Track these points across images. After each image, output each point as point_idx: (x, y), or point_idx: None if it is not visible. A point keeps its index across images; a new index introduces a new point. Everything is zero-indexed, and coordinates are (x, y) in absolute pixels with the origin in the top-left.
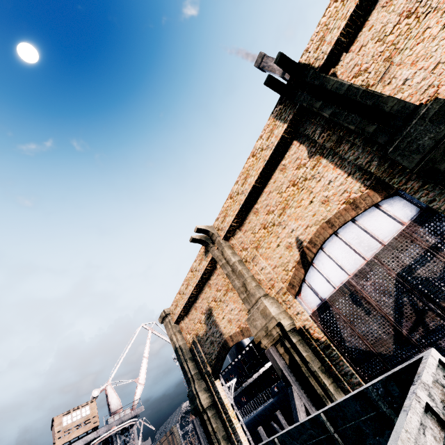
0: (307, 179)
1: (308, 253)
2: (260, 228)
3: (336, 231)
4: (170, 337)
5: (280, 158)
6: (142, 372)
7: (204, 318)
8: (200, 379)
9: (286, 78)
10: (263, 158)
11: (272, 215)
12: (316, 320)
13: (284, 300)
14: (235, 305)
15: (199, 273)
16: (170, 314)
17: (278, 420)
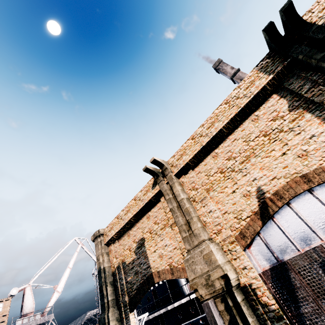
0: (283, 130)
1: (271, 205)
2: (216, 171)
3: (312, 188)
4: (97, 256)
5: (254, 108)
6: (62, 280)
7: (135, 247)
8: (115, 307)
9: (233, 80)
10: (237, 106)
11: (233, 161)
12: (266, 281)
13: (229, 249)
14: (170, 241)
15: (141, 203)
16: (103, 235)
17: None
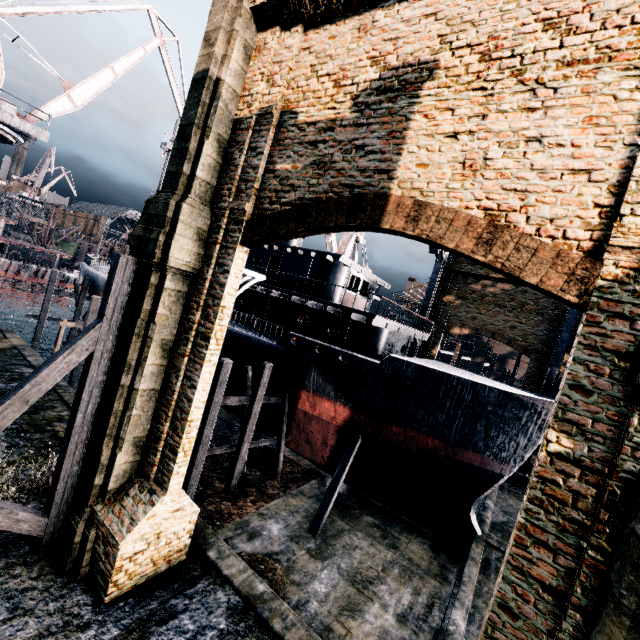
0: None
1: None
2: None
3: None
4: (209, 30)
5: None
6: (88, 85)
7: (368, 81)
8: (205, 206)
9: None
10: None
11: None
12: None
13: None
14: (580, 135)
15: None
16: None
17: (260, 373)
